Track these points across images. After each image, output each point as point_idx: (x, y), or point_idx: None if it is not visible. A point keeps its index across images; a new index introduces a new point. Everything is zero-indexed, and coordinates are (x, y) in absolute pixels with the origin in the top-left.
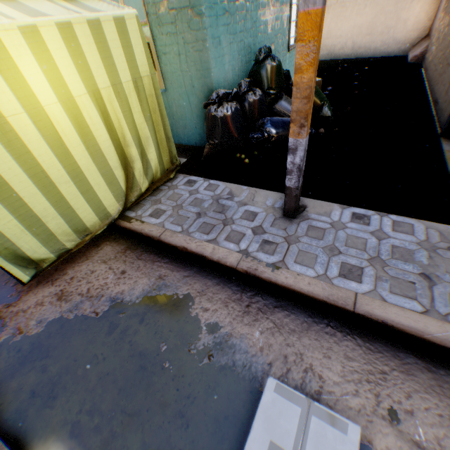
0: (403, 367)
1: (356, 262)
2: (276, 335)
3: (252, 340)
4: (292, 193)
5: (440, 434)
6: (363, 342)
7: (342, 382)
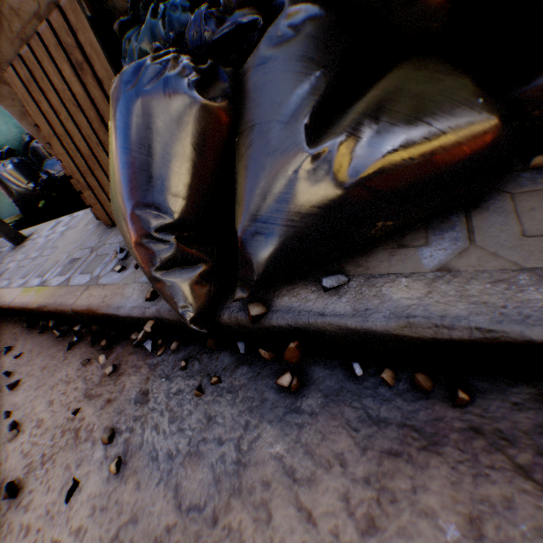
0: None
1: (13, 265)
2: None
3: None
4: None
5: None
6: None
7: None
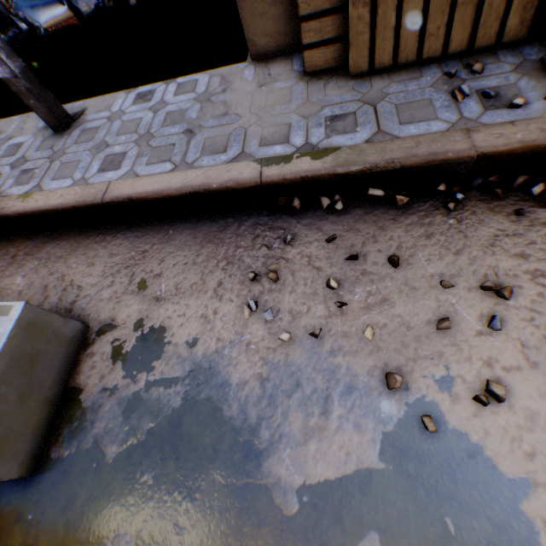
0: (165, 238)
1: (122, 149)
2: (41, 271)
3: (13, 289)
4: (20, 88)
5: (181, 280)
6: (133, 233)
7: (101, 281)
